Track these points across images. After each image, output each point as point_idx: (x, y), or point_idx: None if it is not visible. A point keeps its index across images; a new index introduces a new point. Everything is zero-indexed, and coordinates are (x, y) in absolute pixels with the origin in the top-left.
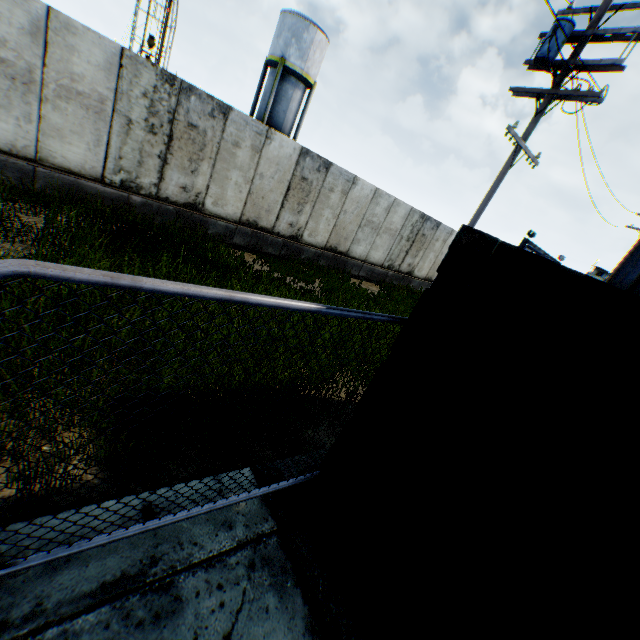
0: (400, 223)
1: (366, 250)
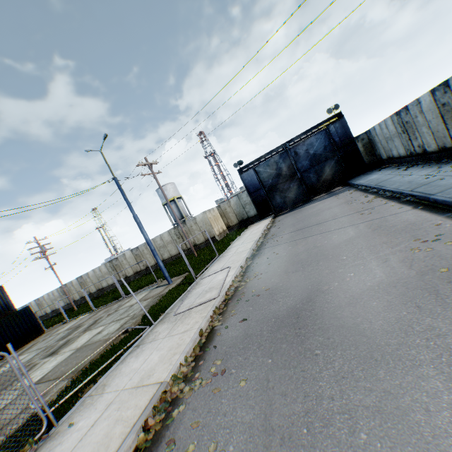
0: (106, 269)
1: (106, 283)
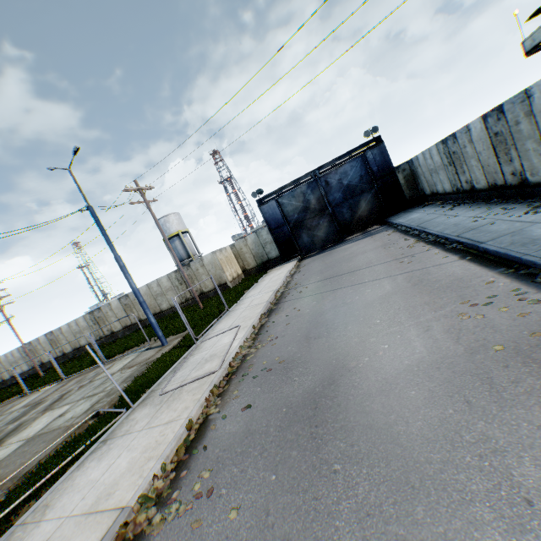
0: (86, 323)
1: (86, 340)
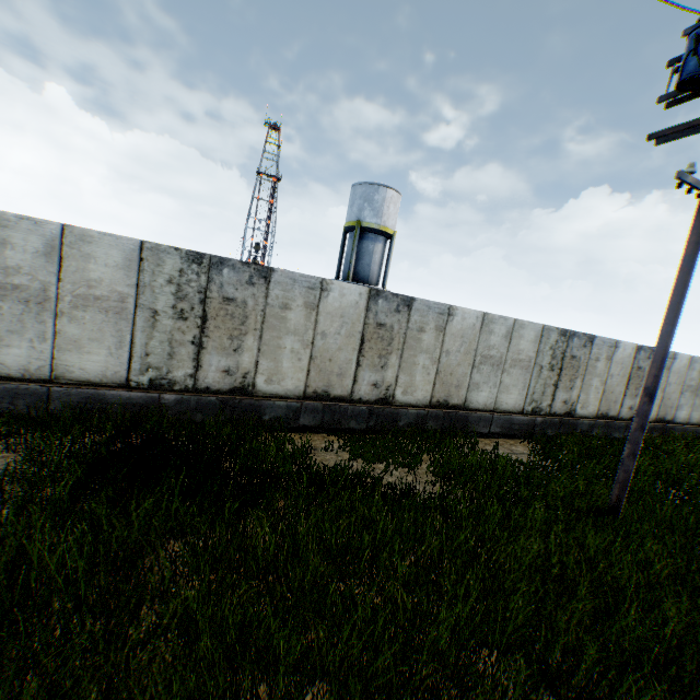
0: (532, 349)
1: (492, 395)
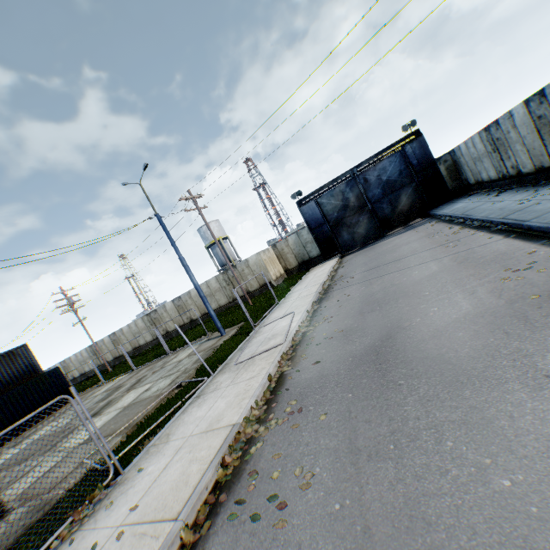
0: (144, 324)
1: (144, 340)
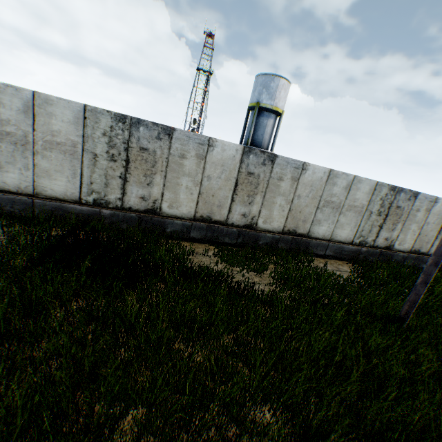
0: (365, 199)
1: (329, 229)
